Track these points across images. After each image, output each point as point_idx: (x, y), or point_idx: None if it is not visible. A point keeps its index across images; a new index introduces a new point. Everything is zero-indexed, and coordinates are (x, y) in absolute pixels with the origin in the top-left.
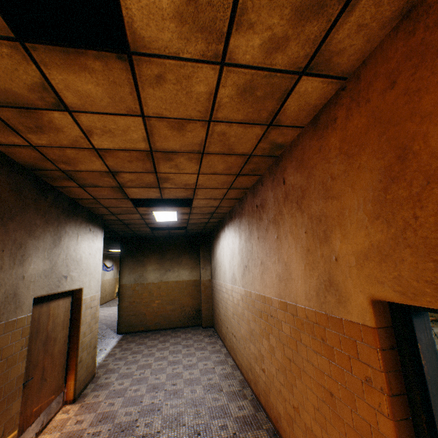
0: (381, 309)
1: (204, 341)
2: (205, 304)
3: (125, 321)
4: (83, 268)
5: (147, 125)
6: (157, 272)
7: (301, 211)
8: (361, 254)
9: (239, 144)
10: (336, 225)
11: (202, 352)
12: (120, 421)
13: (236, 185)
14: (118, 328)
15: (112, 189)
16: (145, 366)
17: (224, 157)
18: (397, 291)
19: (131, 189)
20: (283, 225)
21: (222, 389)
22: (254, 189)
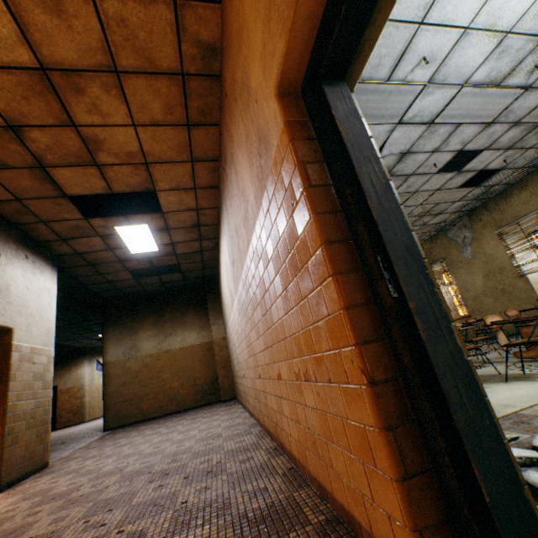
0: (292, 103)
1: (219, 410)
2: (222, 369)
3: (114, 411)
4: (14, 302)
5: (8, 2)
6: (153, 339)
7: (236, 101)
8: (262, 52)
9: (156, 48)
10: (249, 60)
11: (211, 418)
12: (57, 492)
13: (197, 151)
14: (104, 424)
15: (32, 173)
16: (125, 444)
17: (150, 80)
18: (281, 33)
19: (59, 171)
20: (234, 148)
21: (222, 435)
22: (220, 152)
